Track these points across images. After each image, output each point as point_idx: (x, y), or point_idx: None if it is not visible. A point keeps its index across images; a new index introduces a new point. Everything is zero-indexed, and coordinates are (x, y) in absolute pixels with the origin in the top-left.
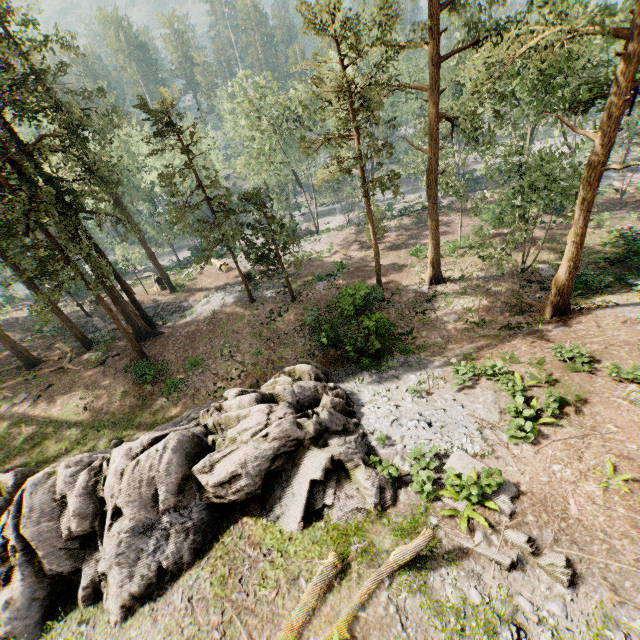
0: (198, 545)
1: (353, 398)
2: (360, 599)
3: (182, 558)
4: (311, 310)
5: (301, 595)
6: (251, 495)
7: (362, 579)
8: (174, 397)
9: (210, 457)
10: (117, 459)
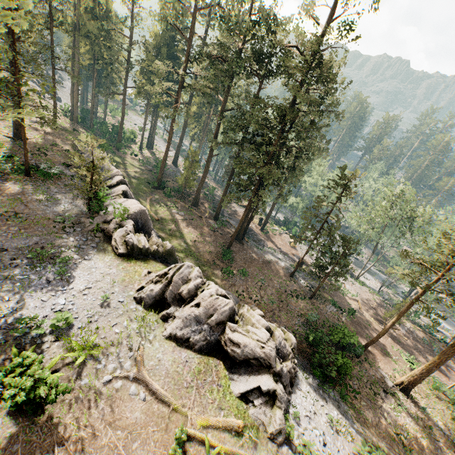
0: (202, 348)
1: (296, 379)
2: (236, 451)
3: (195, 345)
4: (314, 313)
5: (218, 416)
6: (234, 358)
7: (242, 447)
8: (224, 276)
9: (236, 326)
10: (213, 288)
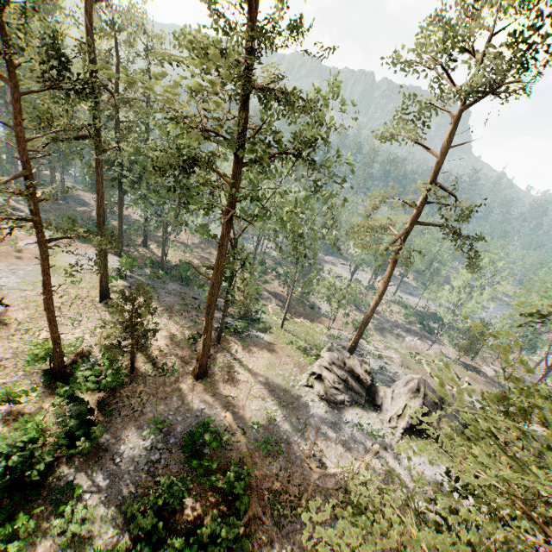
0: None
1: None
2: None
3: None
4: None
5: None
6: None
7: None
8: None
9: None
10: None
